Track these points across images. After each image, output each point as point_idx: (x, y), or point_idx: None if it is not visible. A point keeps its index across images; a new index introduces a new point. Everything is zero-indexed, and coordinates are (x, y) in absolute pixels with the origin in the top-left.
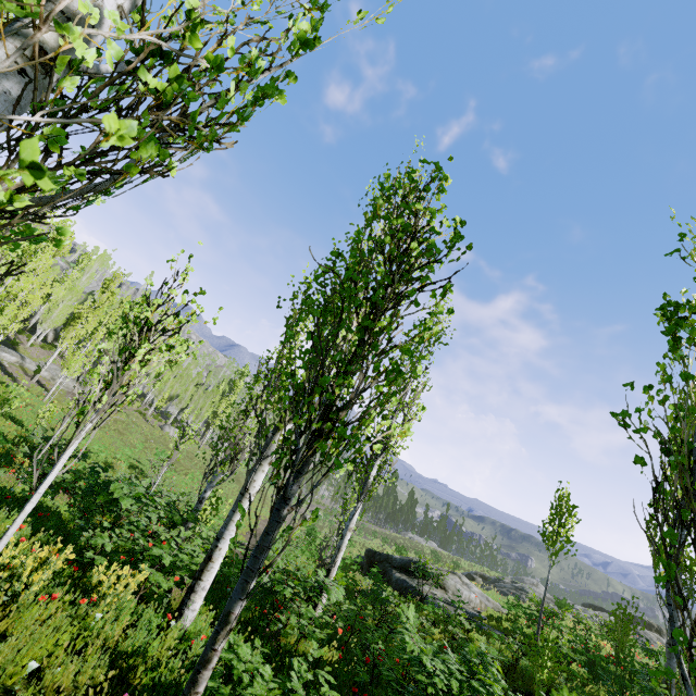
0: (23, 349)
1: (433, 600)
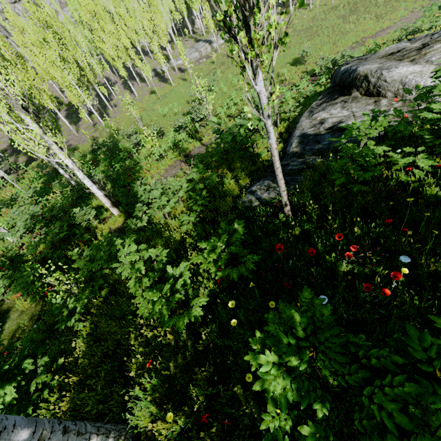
0: (172, 56)
1: (292, 141)
